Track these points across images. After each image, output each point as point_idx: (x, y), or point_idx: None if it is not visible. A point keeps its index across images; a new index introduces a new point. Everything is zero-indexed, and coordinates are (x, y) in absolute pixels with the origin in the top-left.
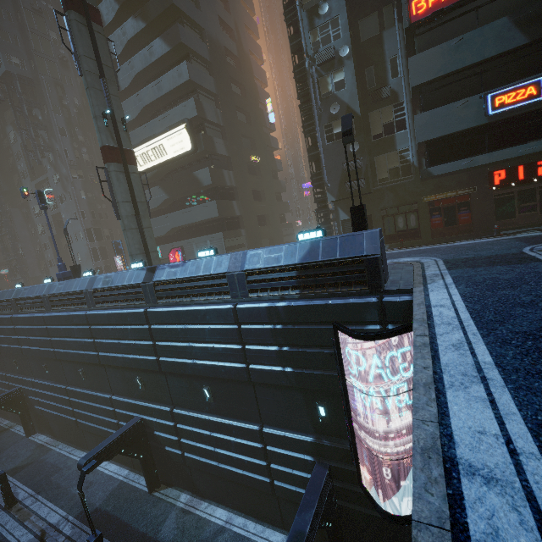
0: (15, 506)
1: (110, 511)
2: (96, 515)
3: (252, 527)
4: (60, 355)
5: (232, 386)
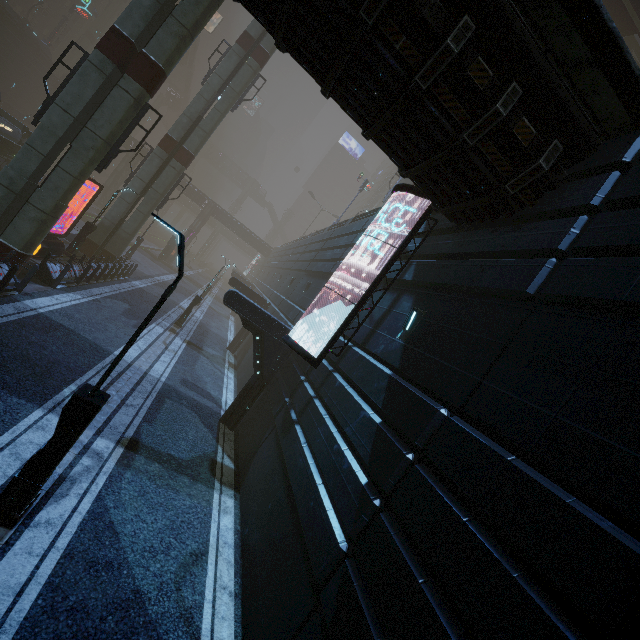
0: (197, 306)
1: (209, 332)
2: (205, 328)
3: (231, 387)
4: (284, 265)
5: (320, 281)
